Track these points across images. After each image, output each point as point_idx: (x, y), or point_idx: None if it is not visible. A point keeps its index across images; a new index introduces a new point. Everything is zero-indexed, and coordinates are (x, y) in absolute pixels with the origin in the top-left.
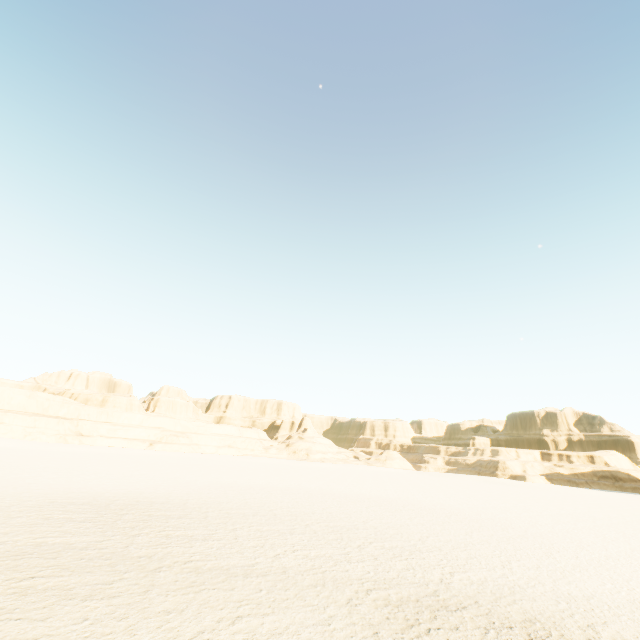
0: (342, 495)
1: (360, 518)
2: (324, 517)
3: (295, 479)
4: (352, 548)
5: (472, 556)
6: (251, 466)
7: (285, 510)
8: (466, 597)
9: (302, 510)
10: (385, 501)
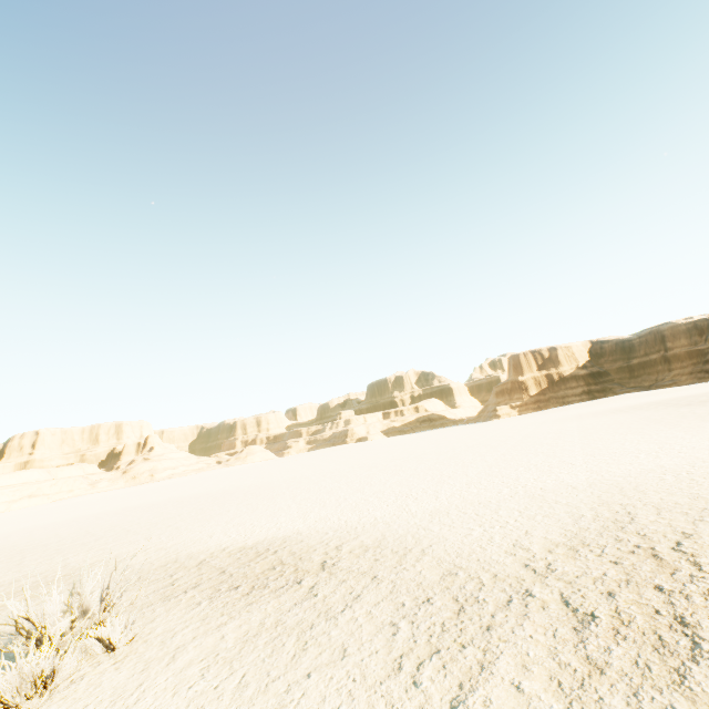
0: (120, 510)
1: (90, 529)
2: (37, 542)
3: (87, 510)
4: (7, 563)
5: (154, 527)
6: (45, 512)
7: None
8: (62, 565)
9: (17, 543)
10: (166, 501)
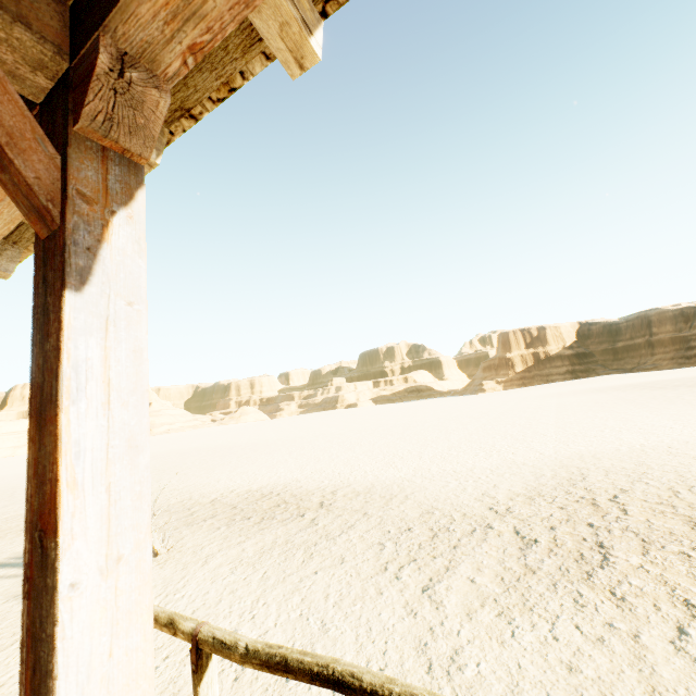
0: None
1: None
2: None
3: None
4: None
5: (162, 472)
6: None
7: (9, 487)
8: None
9: None
10: (168, 452)
